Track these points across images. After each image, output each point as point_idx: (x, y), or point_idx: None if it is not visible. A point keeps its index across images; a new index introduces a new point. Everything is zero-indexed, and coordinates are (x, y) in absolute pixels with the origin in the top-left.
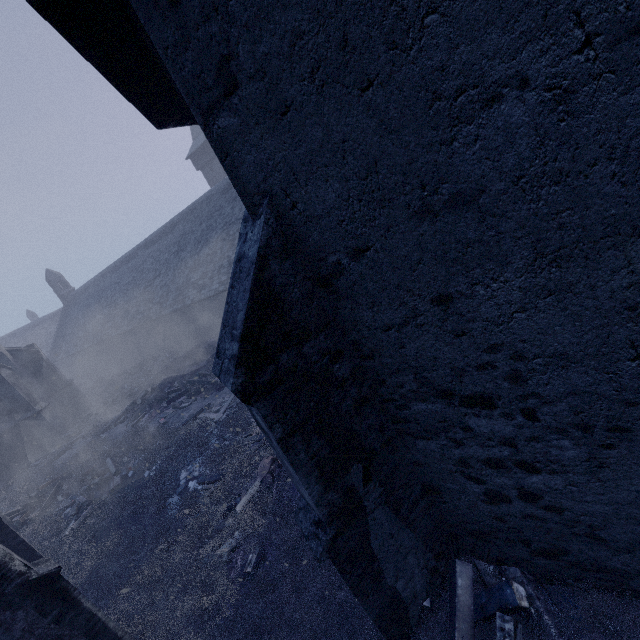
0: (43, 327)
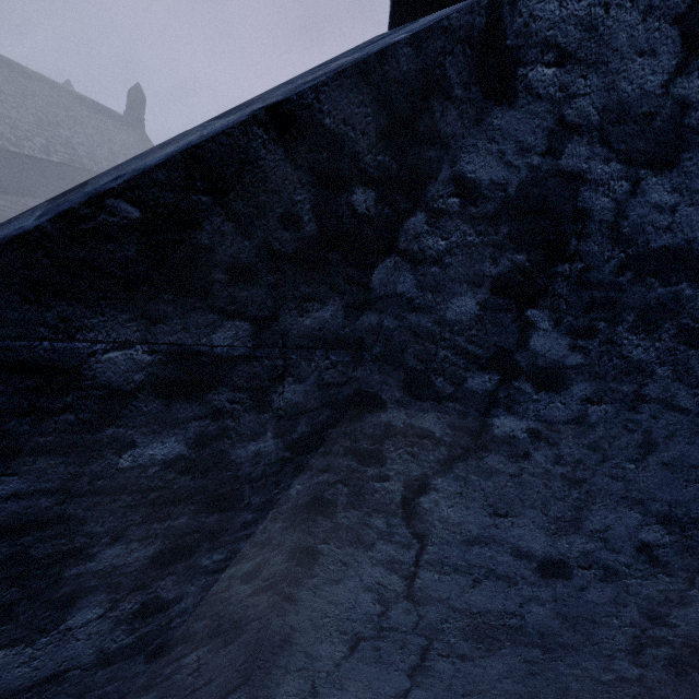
0: (114, 124)
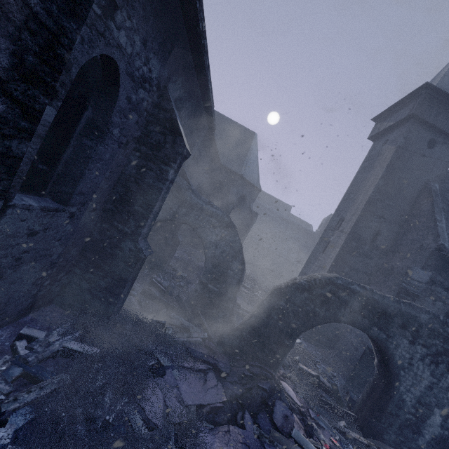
0: None
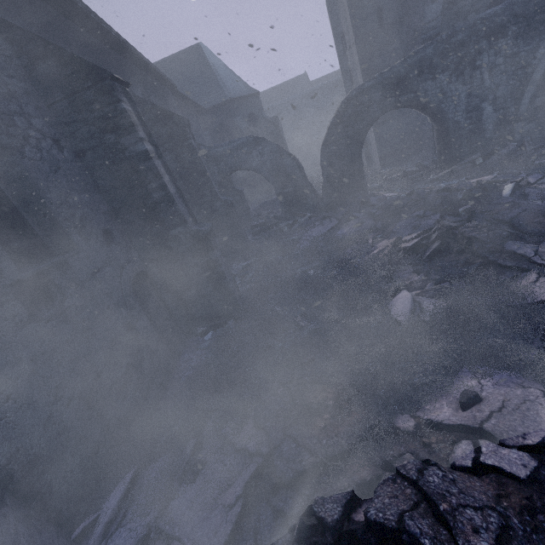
0: None
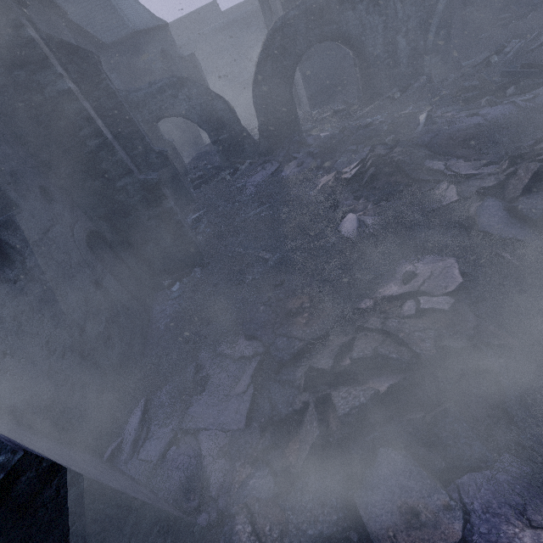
0: None
